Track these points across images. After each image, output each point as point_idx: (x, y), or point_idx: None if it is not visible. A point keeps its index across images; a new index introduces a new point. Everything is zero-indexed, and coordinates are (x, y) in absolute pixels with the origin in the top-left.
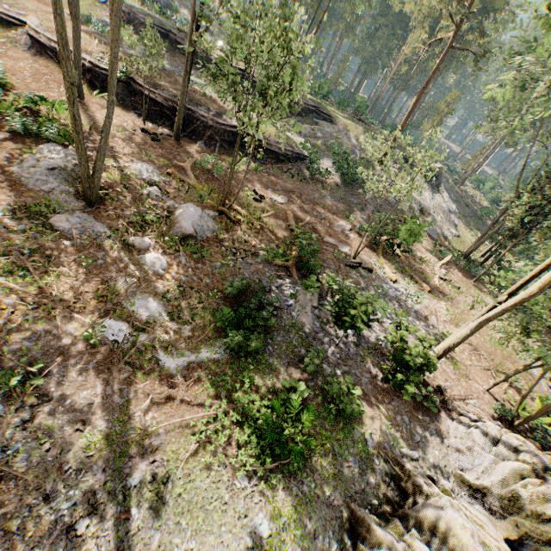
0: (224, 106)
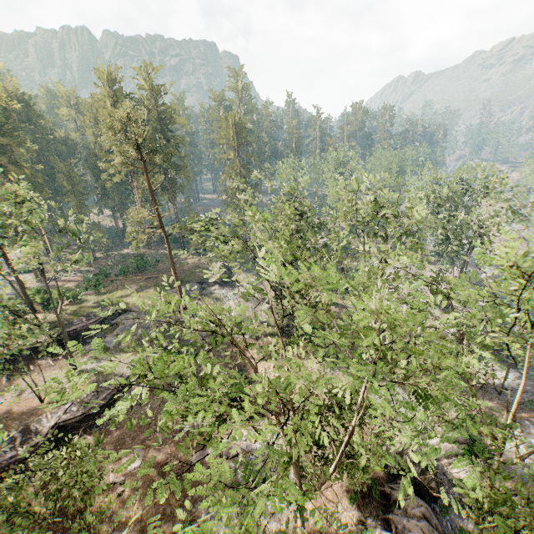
0: (24, 410)
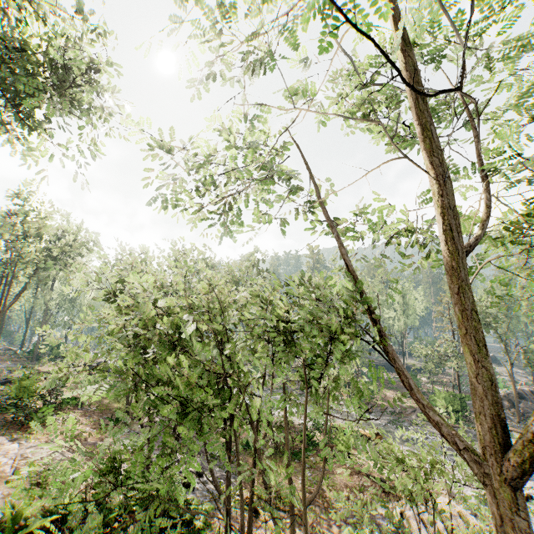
0: None
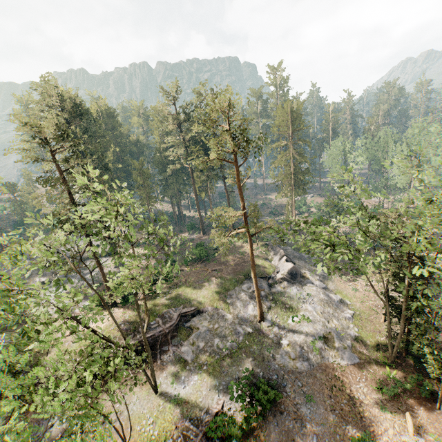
0: None
